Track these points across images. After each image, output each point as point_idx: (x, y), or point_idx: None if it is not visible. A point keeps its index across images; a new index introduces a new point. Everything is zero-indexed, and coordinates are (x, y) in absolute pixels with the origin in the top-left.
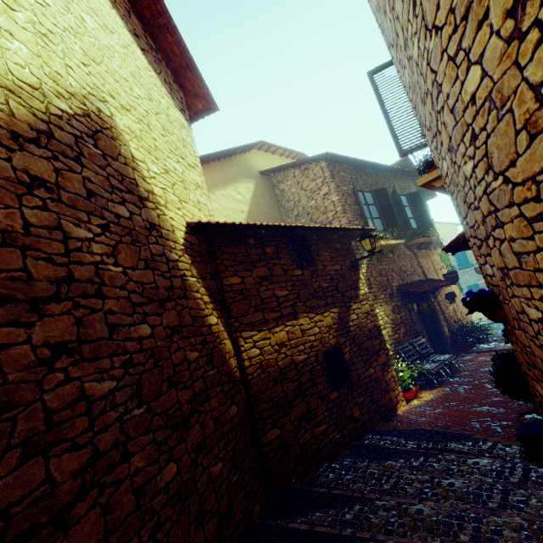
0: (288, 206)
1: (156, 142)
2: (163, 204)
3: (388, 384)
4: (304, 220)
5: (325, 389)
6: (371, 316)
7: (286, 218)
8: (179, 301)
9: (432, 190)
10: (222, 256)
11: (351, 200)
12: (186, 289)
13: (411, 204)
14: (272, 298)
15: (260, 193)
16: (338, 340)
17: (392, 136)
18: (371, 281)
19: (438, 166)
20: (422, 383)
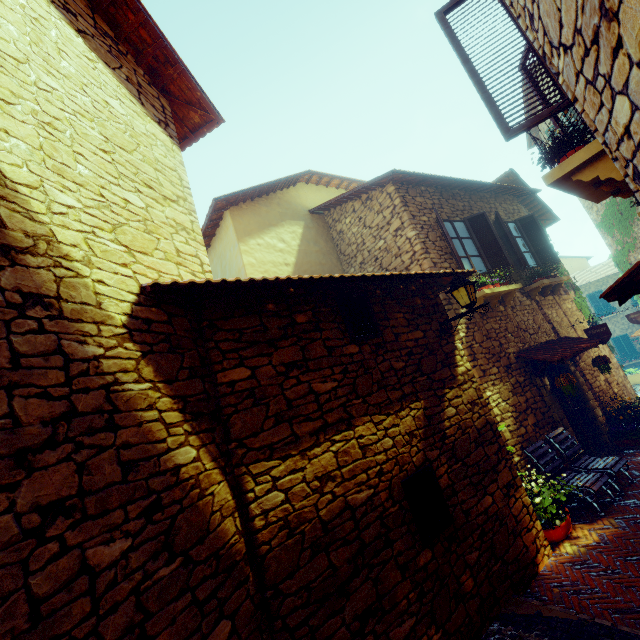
0: (350, 252)
1: (84, 159)
2: (78, 259)
3: (517, 521)
4: (371, 268)
5: (408, 547)
6: (479, 406)
7: (348, 268)
8: (88, 439)
9: (570, 193)
10: (217, 336)
11: (435, 234)
12: (115, 410)
13: (523, 234)
14: (308, 396)
15: (310, 237)
16: (426, 455)
17: (488, 106)
18: (474, 348)
19: (594, 128)
20: (572, 505)
